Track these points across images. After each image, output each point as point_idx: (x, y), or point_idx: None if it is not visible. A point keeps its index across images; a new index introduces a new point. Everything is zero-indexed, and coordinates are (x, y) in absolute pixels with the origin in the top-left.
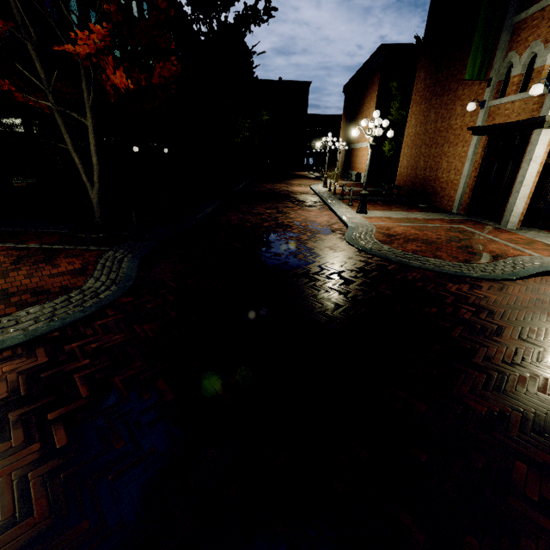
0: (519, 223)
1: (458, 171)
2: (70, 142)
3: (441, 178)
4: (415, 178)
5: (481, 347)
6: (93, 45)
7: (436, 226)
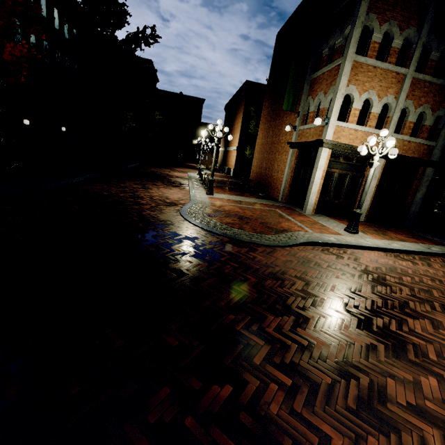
0: (314, 211)
1: (282, 172)
2: None
3: (274, 176)
4: (260, 175)
5: (218, 293)
6: None
7: (258, 208)
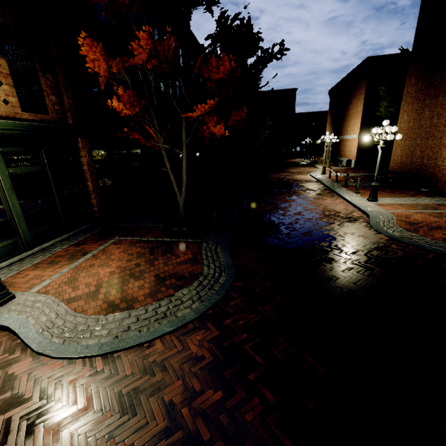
0: None
1: None
2: (169, 166)
3: (441, 165)
4: (411, 165)
5: None
6: (203, 111)
7: None
